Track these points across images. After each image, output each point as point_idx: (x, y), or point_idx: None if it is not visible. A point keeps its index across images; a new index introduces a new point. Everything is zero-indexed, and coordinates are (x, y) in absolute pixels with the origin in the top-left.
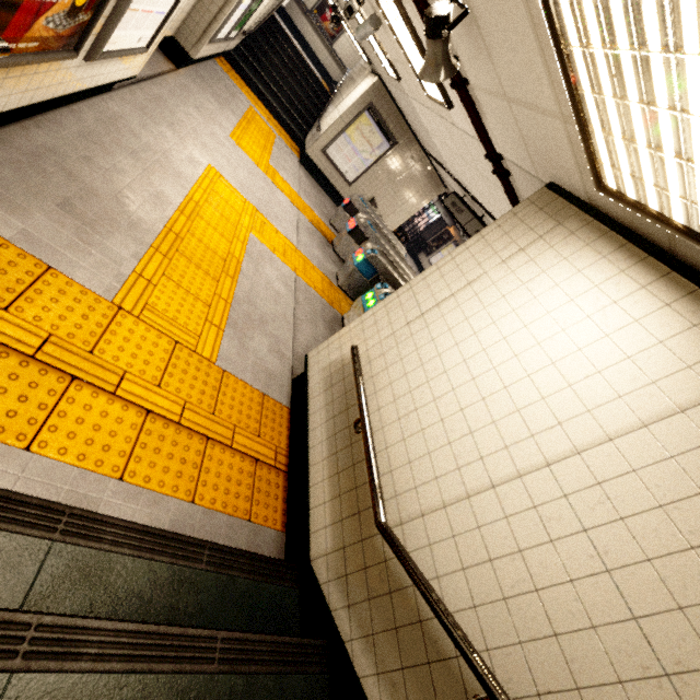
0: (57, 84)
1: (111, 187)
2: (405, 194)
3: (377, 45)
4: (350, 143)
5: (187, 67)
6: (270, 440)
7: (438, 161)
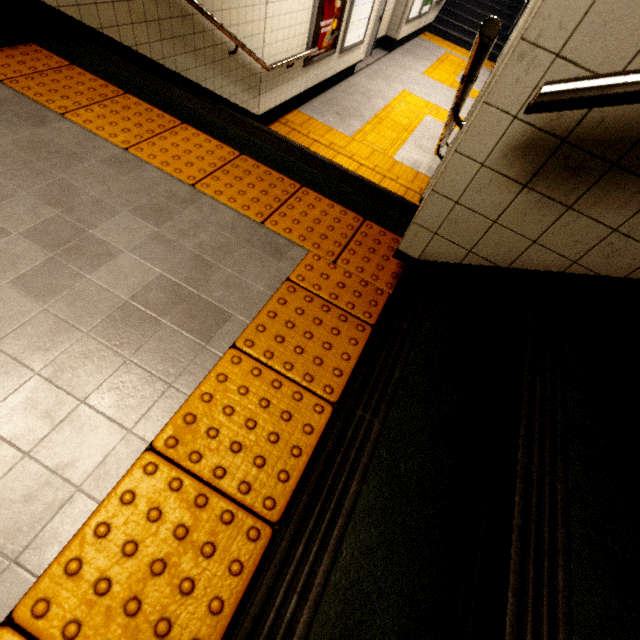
0: (331, 69)
1: (352, 106)
2: None
3: None
4: None
5: (397, 49)
6: (418, 186)
7: None
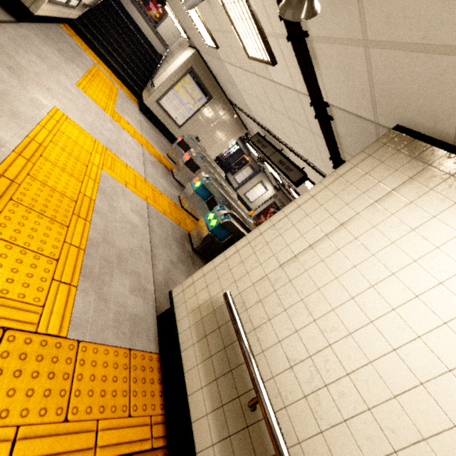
0: None
1: None
2: (219, 134)
3: (199, 18)
4: (178, 97)
5: (30, 23)
6: (143, 410)
7: (244, 111)
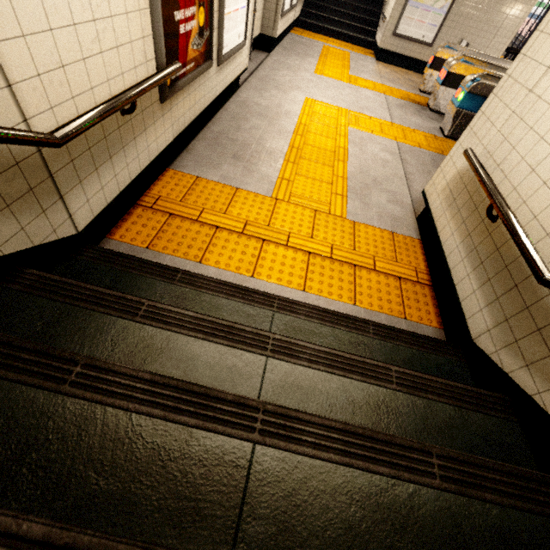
0: (211, 90)
1: (253, 138)
2: (502, 8)
3: None
4: (418, 6)
5: (274, 48)
6: (408, 263)
7: None
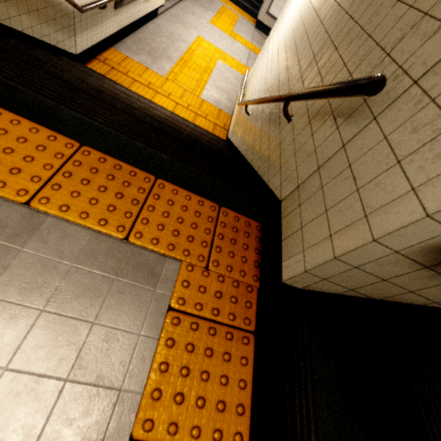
0: (139, 11)
1: (161, 47)
2: None
3: None
4: None
5: None
6: (222, 121)
7: None
